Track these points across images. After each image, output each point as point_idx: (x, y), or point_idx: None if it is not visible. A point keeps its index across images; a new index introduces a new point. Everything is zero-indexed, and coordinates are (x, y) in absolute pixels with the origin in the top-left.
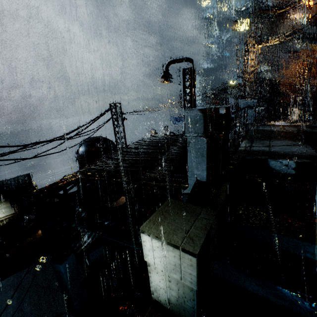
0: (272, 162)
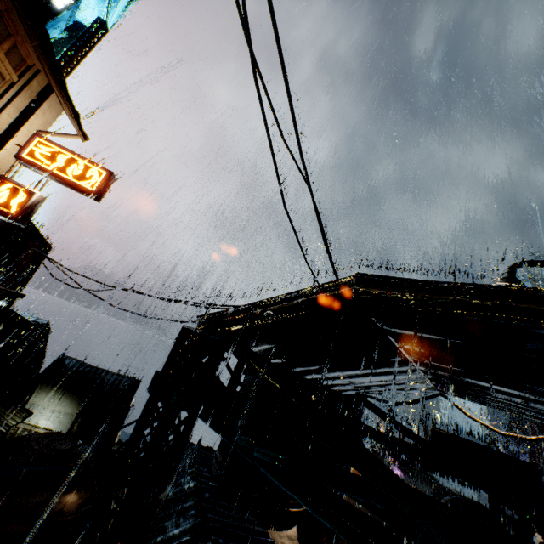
0: None
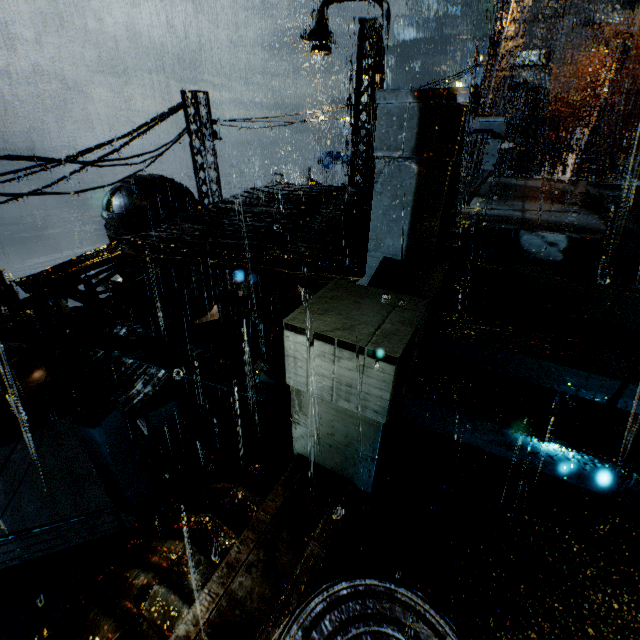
0: (526, 237)
